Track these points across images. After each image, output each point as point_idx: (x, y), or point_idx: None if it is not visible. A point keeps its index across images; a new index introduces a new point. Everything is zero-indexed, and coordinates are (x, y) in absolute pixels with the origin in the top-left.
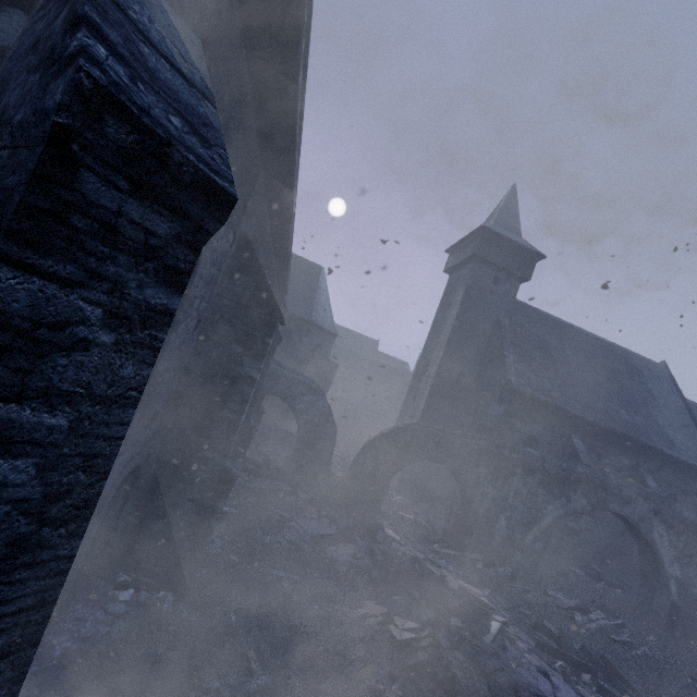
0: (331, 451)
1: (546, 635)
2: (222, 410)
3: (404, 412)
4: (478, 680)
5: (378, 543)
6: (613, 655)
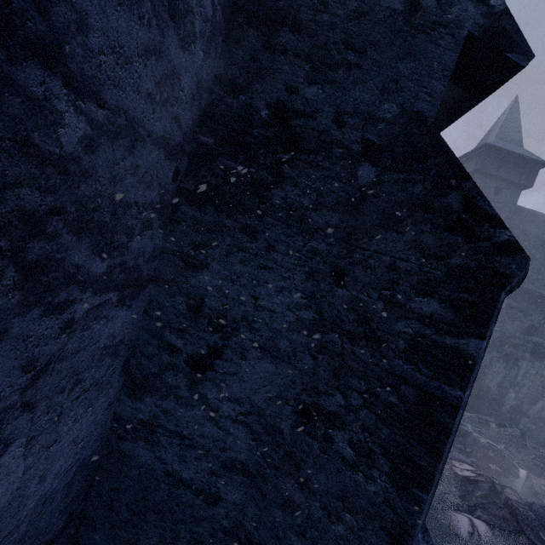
0: None
1: None
2: None
3: None
4: (528, 508)
5: None
6: None
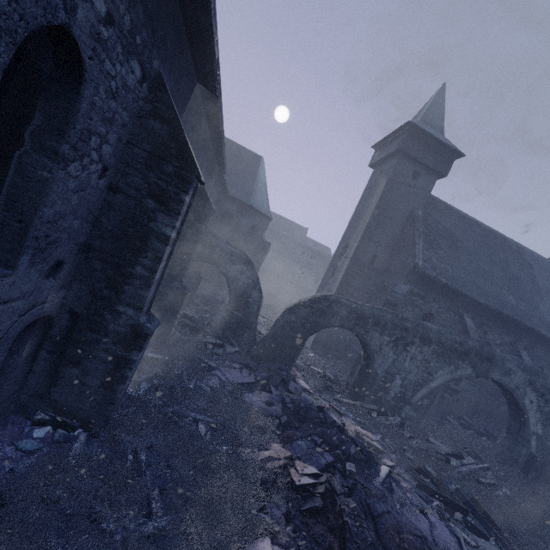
0: (256, 313)
1: (426, 477)
2: (135, 265)
3: (323, 286)
4: (367, 526)
5: (289, 393)
6: (481, 496)
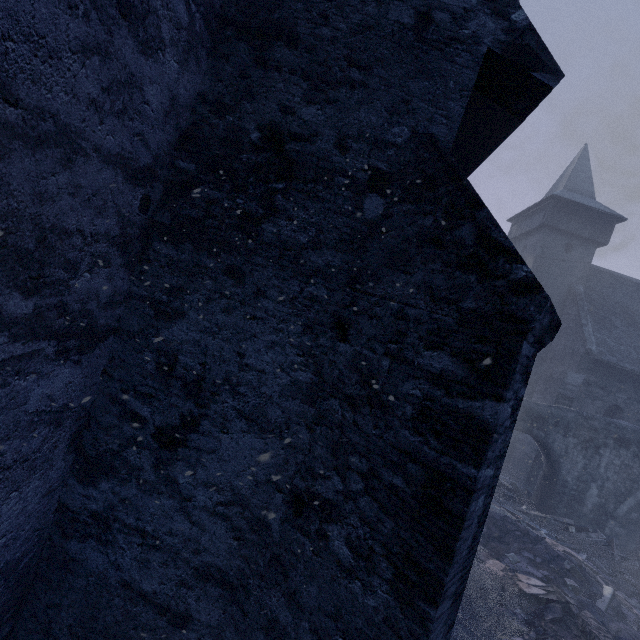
0: None
1: None
2: None
3: None
4: (612, 637)
5: None
6: None
